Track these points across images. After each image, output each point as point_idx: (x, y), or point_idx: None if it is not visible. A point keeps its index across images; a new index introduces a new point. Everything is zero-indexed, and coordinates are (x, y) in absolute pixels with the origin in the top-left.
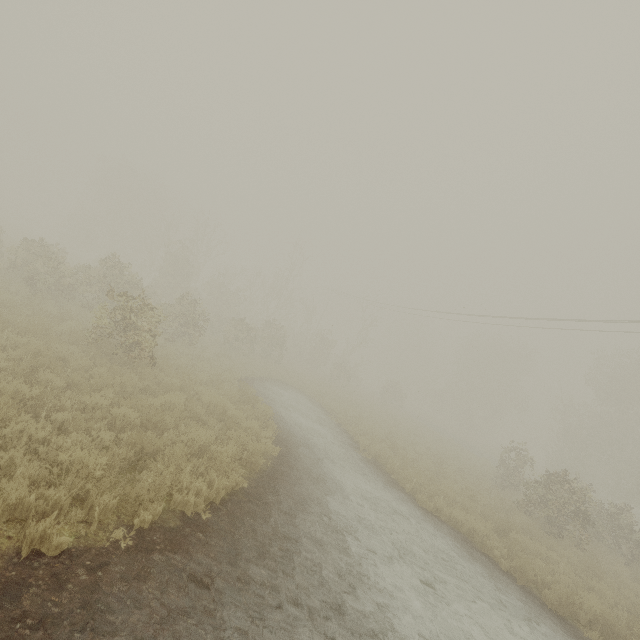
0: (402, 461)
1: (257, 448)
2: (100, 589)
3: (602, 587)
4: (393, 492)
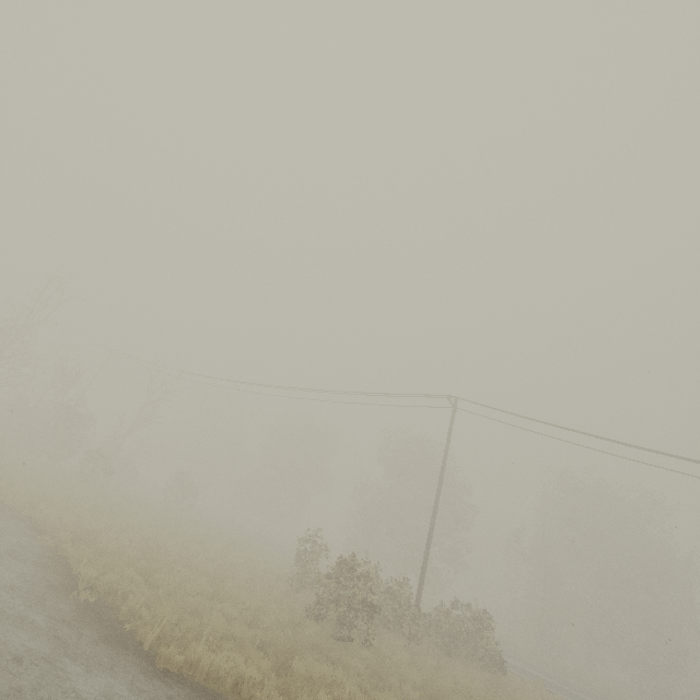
0: (154, 592)
1: None
2: None
3: (386, 697)
4: (114, 659)
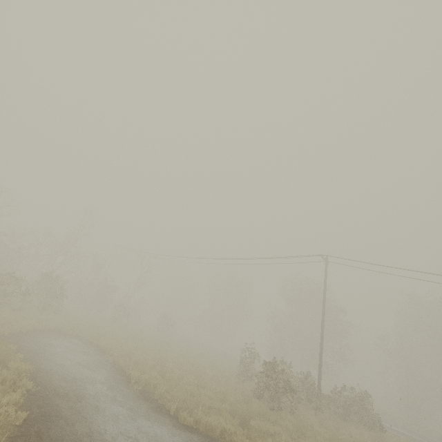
0: (169, 383)
1: None
2: None
3: None
4: (159, 419)
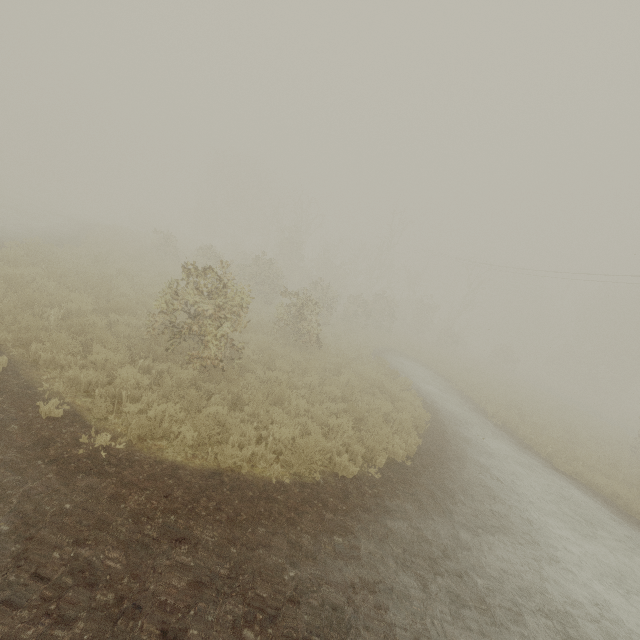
0: (533, 428)
1: (421, 416)
2: (381, 499)
3: None
4: (530, 455)
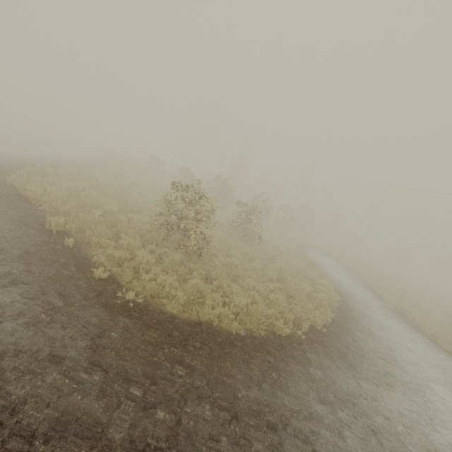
0: (420, 313)
1: (334, 297)
2: (306, 353)
3: None
4: (417, 333)
